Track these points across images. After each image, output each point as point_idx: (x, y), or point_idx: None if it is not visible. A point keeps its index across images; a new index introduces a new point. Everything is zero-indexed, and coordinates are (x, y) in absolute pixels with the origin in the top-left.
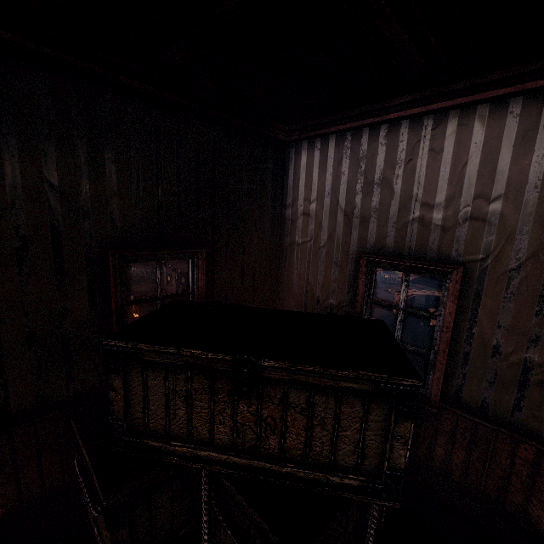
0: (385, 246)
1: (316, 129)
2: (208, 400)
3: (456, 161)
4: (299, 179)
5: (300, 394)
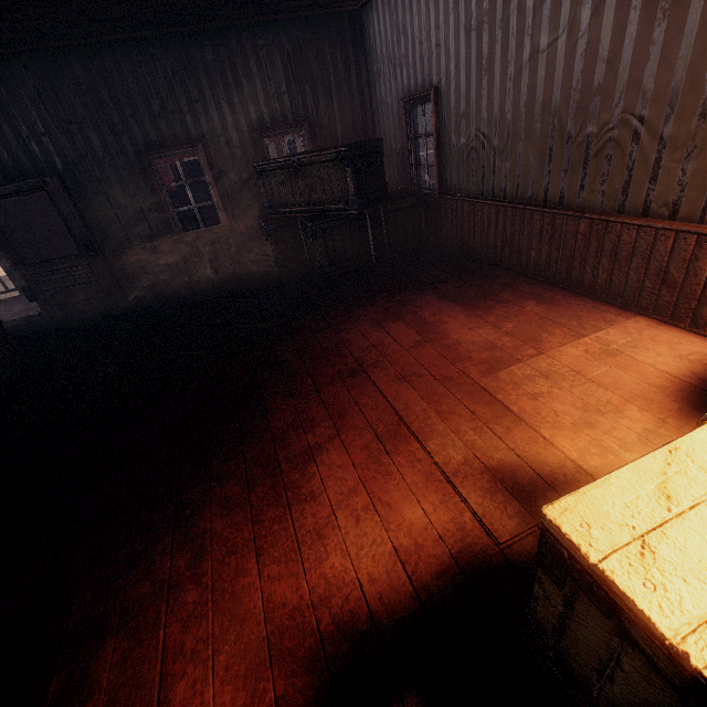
0: (411, 87)
1: None
2: (290, 184)
3: None
4: (371, 44)
5: (316, 170)
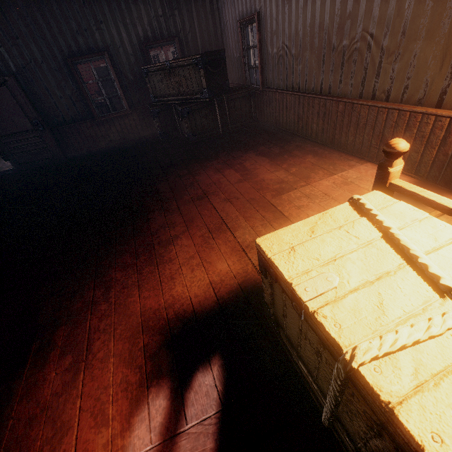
0: (244, 12)
1: None
2: (166, 81)
3: None
4: None
5: (181, 71)
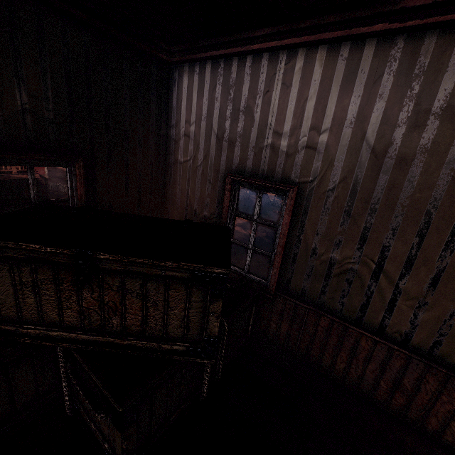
0: (246, 168)
1: (195, 53)
2: (54, 289)
3: (300, 95)
4: (181, 102)
5: (135, 282)
